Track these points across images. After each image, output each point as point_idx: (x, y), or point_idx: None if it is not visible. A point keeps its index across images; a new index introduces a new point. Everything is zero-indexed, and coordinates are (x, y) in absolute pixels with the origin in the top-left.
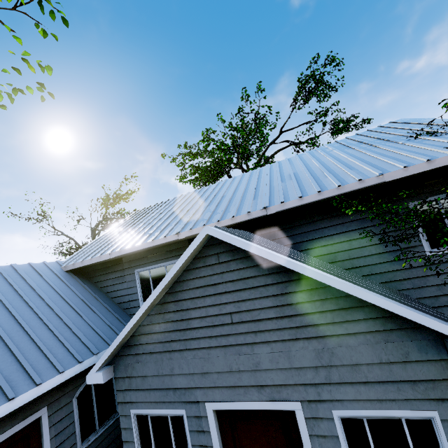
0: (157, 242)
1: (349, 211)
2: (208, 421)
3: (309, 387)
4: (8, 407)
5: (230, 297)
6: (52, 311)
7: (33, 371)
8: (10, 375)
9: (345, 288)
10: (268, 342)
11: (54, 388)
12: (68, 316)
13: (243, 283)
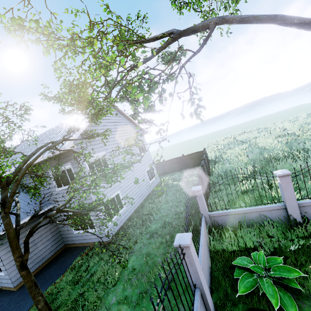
0: None
1: None
2: None
3: None
4: None
5: None
6: None
7: None
8: None
9: None
10: None
11: None
12: None
13: None
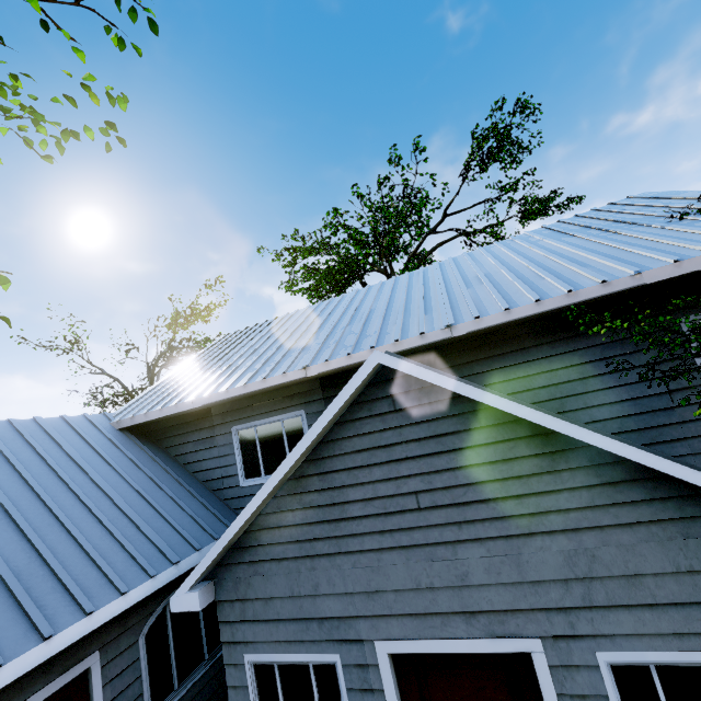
0: (271, 382)
1: (598, 329)
2: (381, 673)
3: (555, 614)
4: (43, 652)
5: (415, 466)
6: (102, 492)
7: (80, 591)
8: (42, 598)
9: (618, 449)
10: (481, 540)
11: (110, 620)
12: (127, 501)
13: (436, 442)
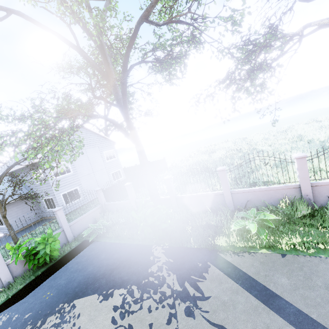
0: None
1: None
2: None
3: None
4: None
5: None
6: None
7: None
8: None
9: None
10: None
11: None
12: None
13: None
